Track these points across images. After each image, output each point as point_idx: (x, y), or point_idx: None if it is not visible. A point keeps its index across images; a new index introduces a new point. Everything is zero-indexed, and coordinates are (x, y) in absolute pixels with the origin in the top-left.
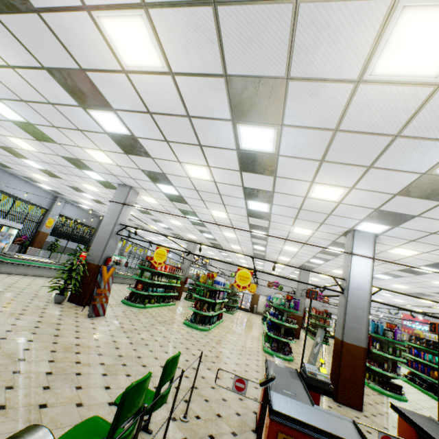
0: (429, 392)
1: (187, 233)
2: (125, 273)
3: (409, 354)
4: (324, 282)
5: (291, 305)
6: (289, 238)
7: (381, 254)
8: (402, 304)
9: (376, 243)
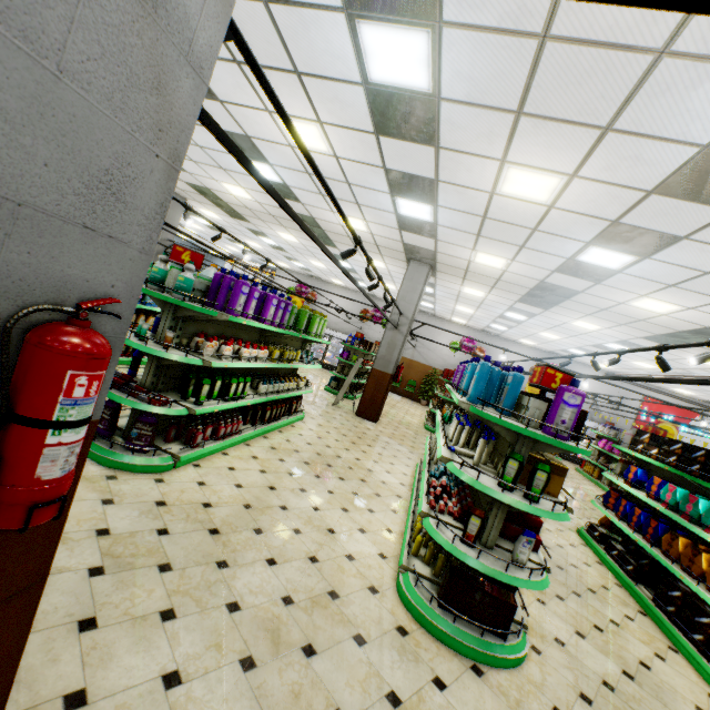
0: (641, 590)
1: None
2: None
3: (620, 480)
4: (488, 320)
5: (179, 282)
6: None
7: None
8: (651, 375)
9: None
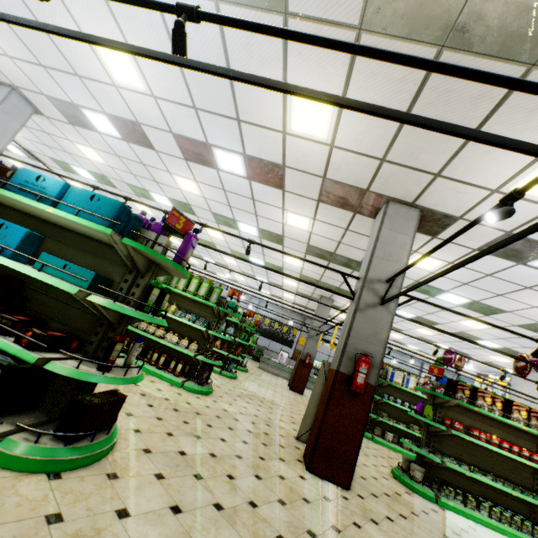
0: None
1: (276, 278)
2: (287, 365)
3: None
4: None
5: None
6: (135, 173)
7: (22, 54)
8: None
9: (6, 75)
